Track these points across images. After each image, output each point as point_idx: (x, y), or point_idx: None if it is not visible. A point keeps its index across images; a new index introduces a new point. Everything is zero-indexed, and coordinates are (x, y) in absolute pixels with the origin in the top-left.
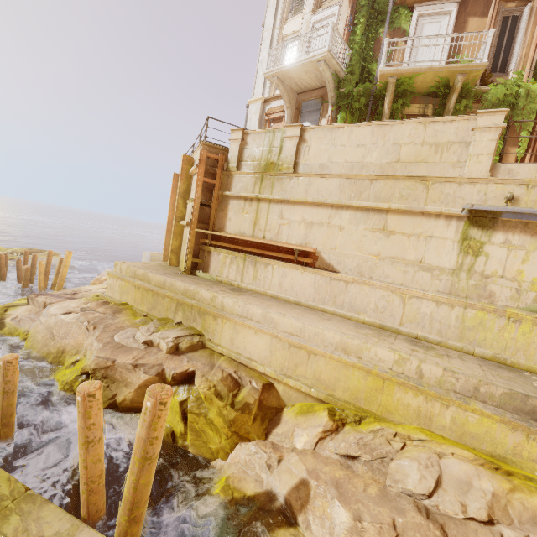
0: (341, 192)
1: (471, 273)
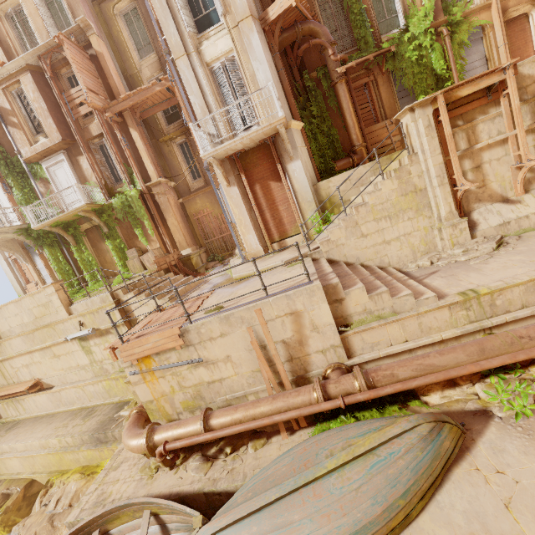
0: (26, 344)
1: (96, 362)
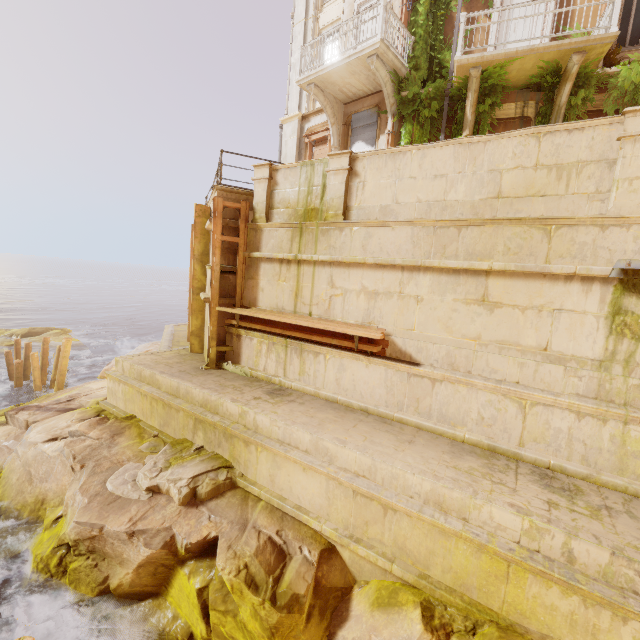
0: (415, 247)
1: (631, 366)
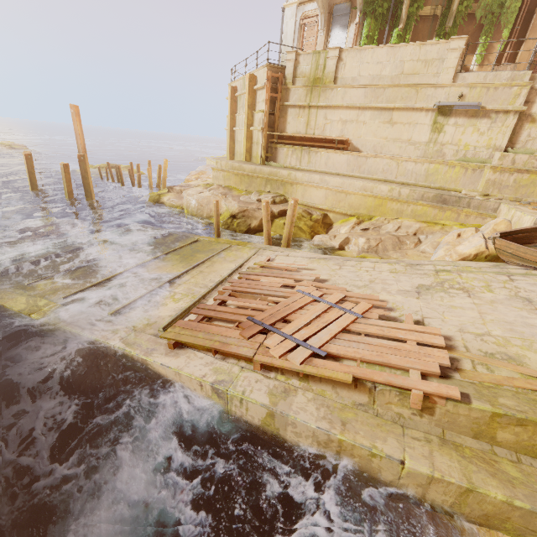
0: (366, 98)
1: (436, 143)
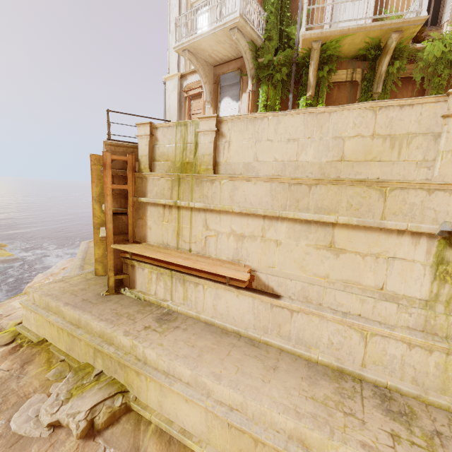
0: (274, 199)
1: (451, 306)
